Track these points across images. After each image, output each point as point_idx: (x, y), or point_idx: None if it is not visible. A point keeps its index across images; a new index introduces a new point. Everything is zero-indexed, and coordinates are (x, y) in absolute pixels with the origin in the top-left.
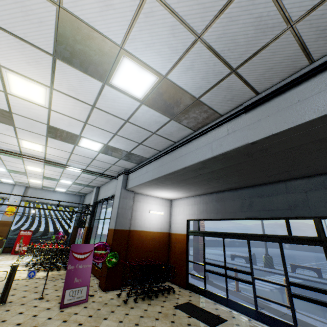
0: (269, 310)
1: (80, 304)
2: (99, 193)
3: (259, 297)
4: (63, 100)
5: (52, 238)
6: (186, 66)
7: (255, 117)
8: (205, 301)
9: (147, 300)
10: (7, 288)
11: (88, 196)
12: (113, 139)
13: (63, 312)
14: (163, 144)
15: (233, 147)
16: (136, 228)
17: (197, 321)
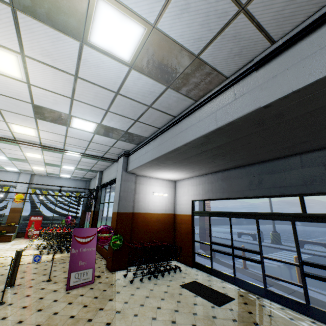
0: (278, 288)
1: (86, 285)
2: (102, 178)
3: (269, 276)
4: (40, 71)
5: (62, 223)
6: (179, 7)
7: (269, 74)
8: (212, 280)
9: (154, 279)
10: (14, 272)
11: (92, 181)
12: (106, 117)
13: (69, 294)
14: (161, 120)
15: (242, 114)
16: (139, 210)
17: (204, 300)
